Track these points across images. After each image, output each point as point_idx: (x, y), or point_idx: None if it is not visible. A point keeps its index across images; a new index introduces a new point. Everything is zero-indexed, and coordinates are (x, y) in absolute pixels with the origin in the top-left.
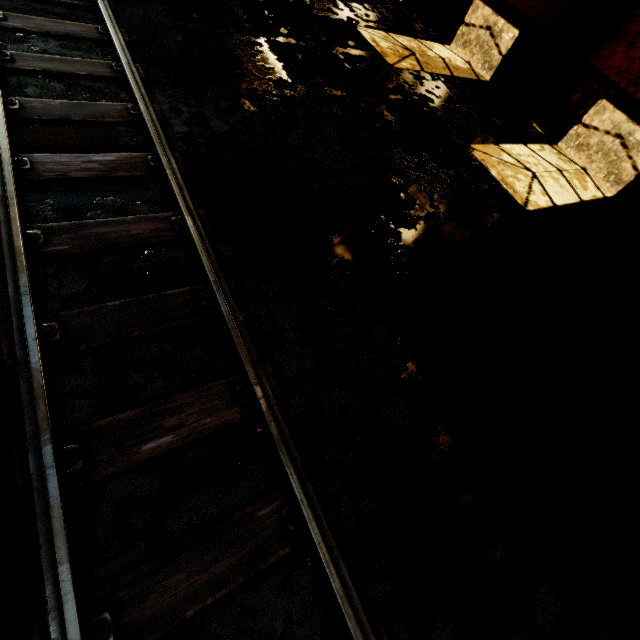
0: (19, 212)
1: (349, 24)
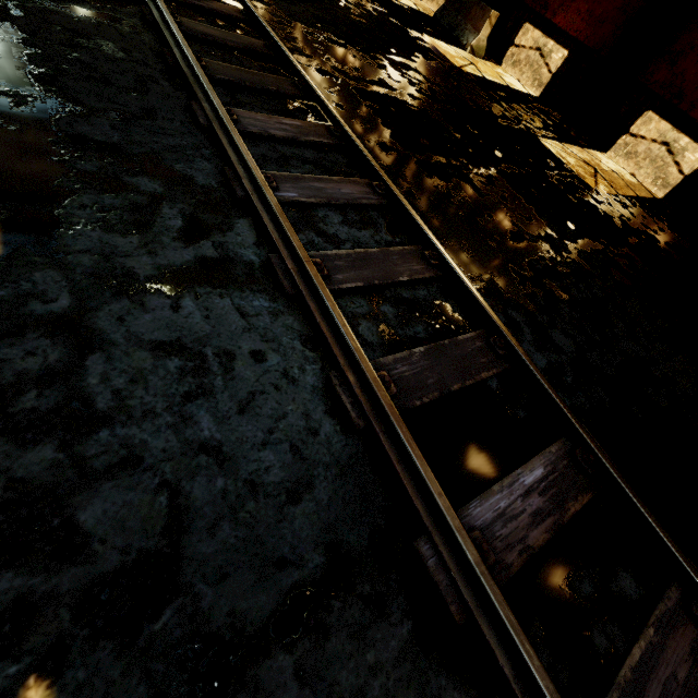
0: None
1: (531, 135)
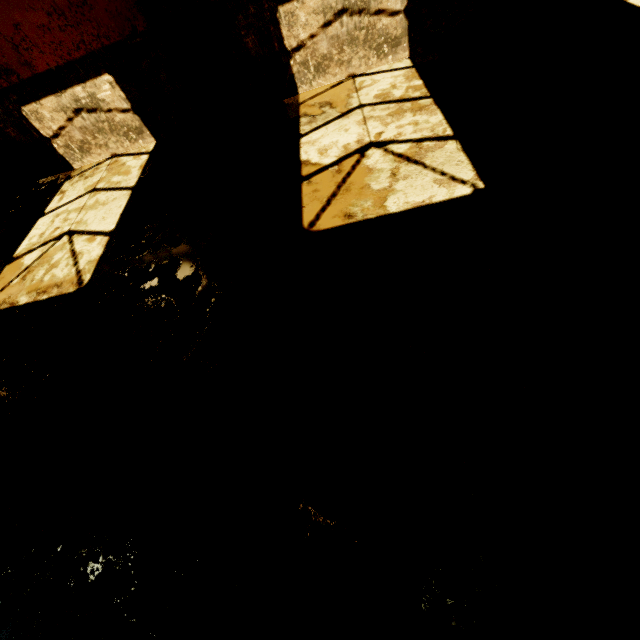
0: None
1: None
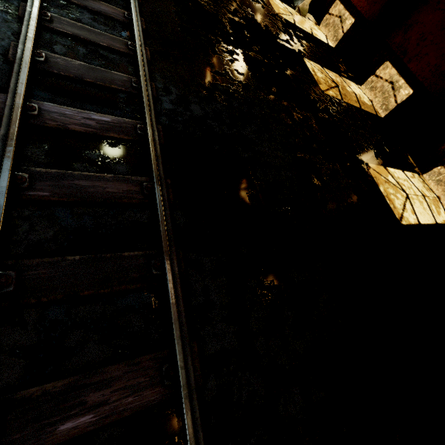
0: (14, 154)
1: (299, 55)
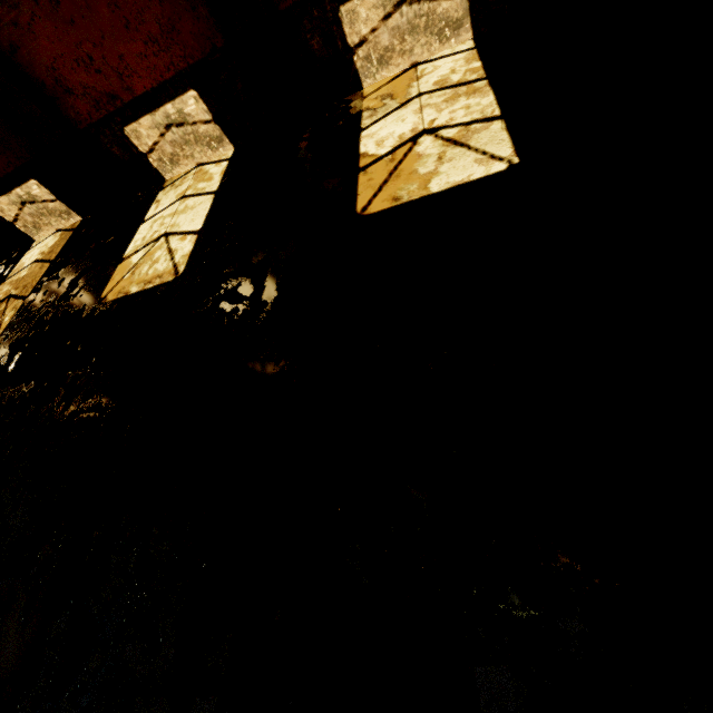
0: None
1: None
